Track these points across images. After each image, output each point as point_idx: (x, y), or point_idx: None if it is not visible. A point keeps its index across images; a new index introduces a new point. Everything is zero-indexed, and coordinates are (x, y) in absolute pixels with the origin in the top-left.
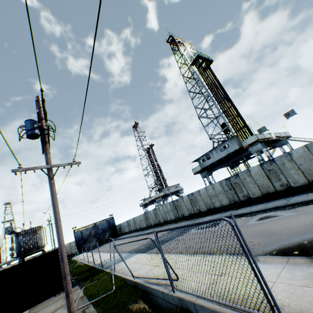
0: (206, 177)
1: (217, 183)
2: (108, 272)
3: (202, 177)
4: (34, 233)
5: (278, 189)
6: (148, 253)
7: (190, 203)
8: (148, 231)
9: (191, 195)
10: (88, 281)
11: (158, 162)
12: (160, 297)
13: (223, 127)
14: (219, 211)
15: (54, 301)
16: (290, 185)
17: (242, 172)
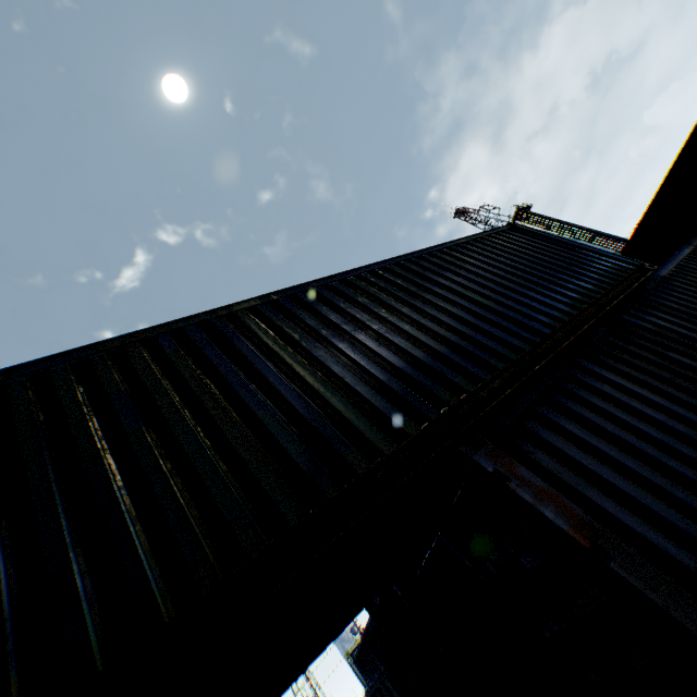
0: None
1: None
2: None
3: None
4: None
5: None
6: None
7: None
8: None
9: None
10: None
11: None
12: None
13: None
14: None
15: None
16: None
17: None
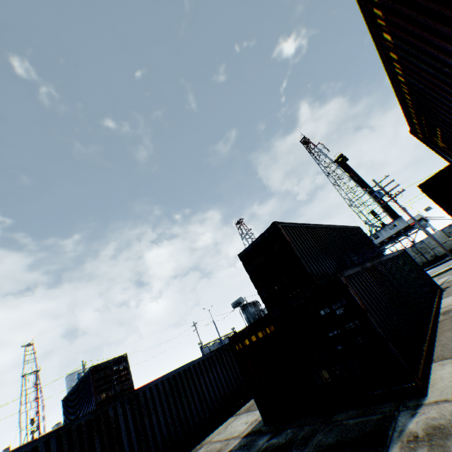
0: None
1: None
2: None
3: None
4: (255, 305)
5: None
6: None
7: None
8: None
9: None
10: None
11: None
12: None
13: (373, 214)
14: None
15: None
16: None
17: (425, 238)
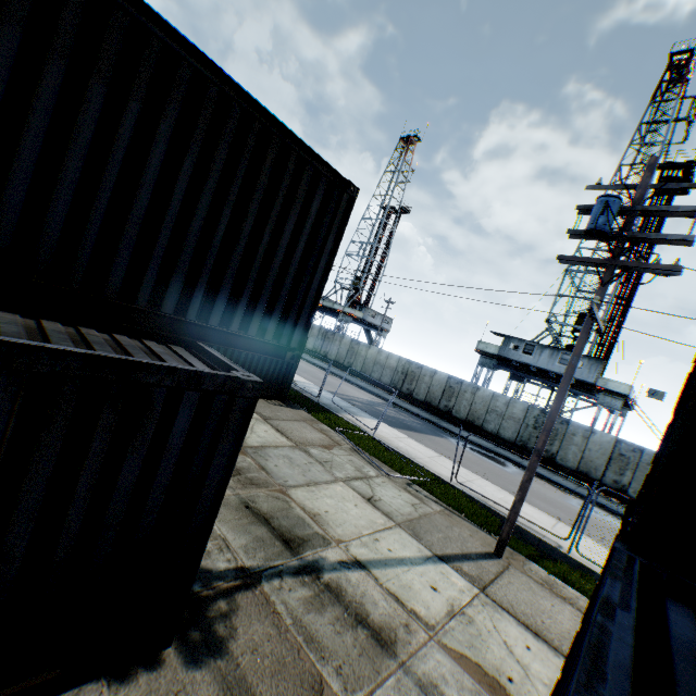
0: (482, 367)
1: (522, 404)
2: (354, 425)
3: (479, 364)
4: None
5: (605, 482)
6: (409, 437)
7: (442, 388)
8: (321, 363)
9: (456, 382)
10: (332, 421)
11: (388, 251)
12: (524, 539)
13: (579, 321)
14: (486, 436)
15: (288, 417)
16: (626, 490)
17: (579, 425)
